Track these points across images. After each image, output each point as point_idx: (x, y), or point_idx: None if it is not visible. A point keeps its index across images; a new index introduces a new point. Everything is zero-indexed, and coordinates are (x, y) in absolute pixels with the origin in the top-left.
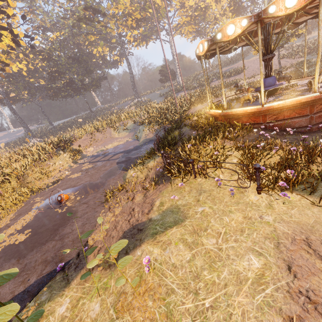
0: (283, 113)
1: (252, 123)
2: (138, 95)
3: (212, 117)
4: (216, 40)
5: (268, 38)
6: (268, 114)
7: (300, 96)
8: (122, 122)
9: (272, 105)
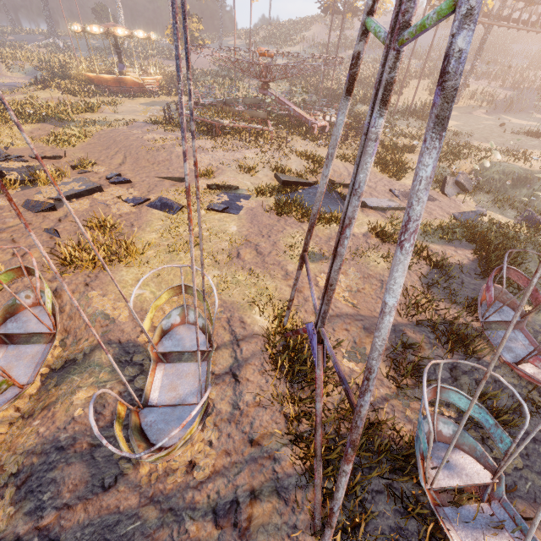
0: (109, 83)
1: (99, 85)
2: (56, 34)
3: (85, 77)
4: (72, 29)
5: (116, 40)
6: (103, 81)
7: (111, 75)
8: (17, 61)
9: (100, 76)
